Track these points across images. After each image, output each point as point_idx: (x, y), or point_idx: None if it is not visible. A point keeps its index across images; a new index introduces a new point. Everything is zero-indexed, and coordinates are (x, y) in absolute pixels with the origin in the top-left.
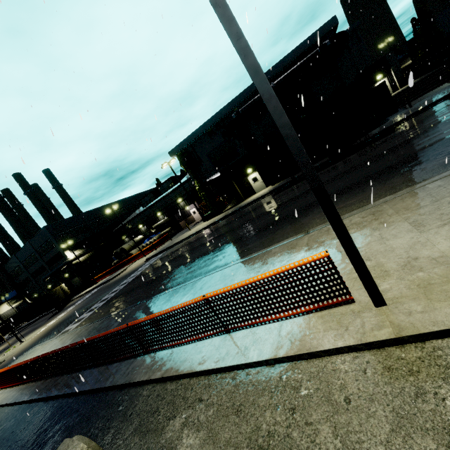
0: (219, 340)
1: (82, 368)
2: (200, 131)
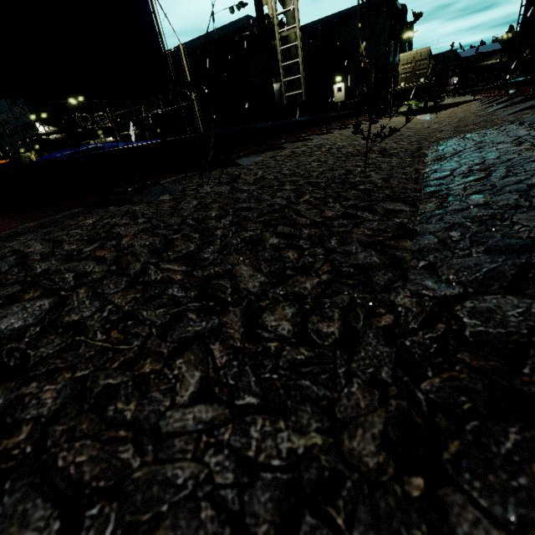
0: None
1: None
2: None
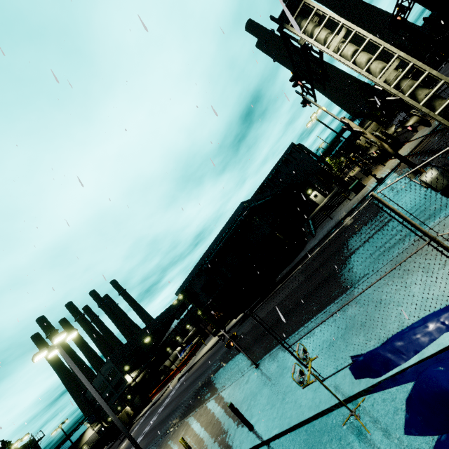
0: None
1: None
2: (190, 277)
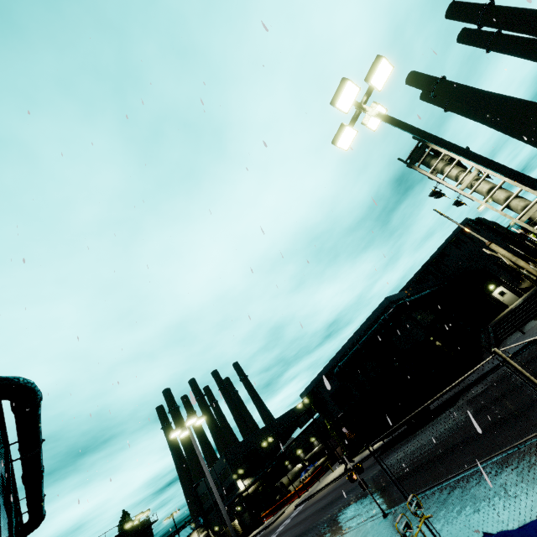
0: None
1: None
2: (318, 379)
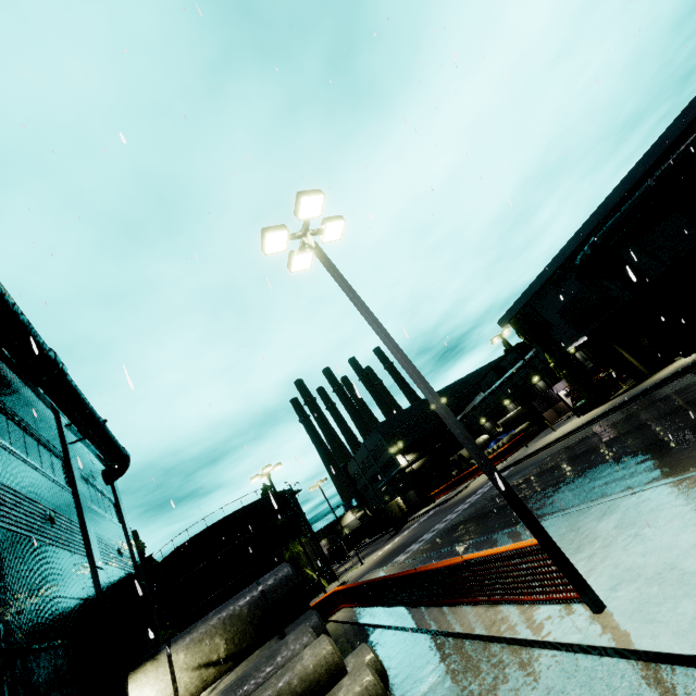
0: (483, 609)
1: (393, 605)
2: (536, 285)
